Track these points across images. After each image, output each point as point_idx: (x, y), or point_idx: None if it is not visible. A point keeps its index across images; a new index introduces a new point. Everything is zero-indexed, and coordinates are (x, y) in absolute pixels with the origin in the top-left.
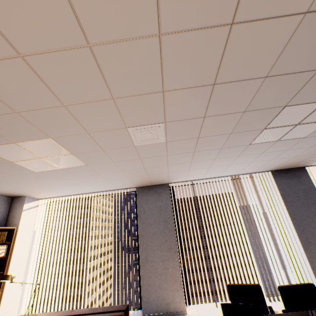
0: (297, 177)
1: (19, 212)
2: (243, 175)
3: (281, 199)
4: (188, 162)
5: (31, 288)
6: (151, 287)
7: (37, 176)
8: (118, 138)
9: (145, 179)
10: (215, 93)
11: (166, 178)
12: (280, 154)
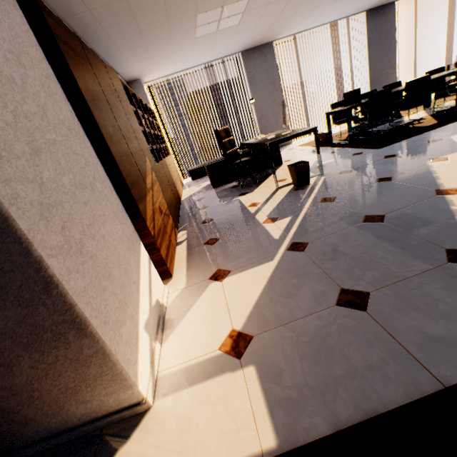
0: (385, 16)
1: (144, 97)
2: (340, 21)
3: (366, 44)
4: (312, 9)
5: (175, 161)
6: None
7: (187, 45)
8: None
9: (260, 38)
10: None
11: (277, 34)
12: None
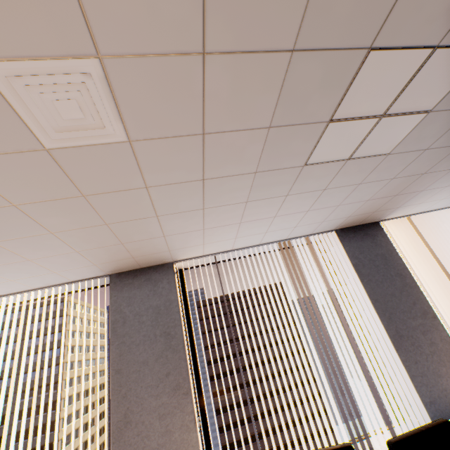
0: (371, 236)
1: None
2: (296, 240)
3: (354, 272)
4: (198, 208)
5: None
6: None
7: None
8: None
9: (122, 254)
10: None
11: (165, 250)
12: (349, 194)
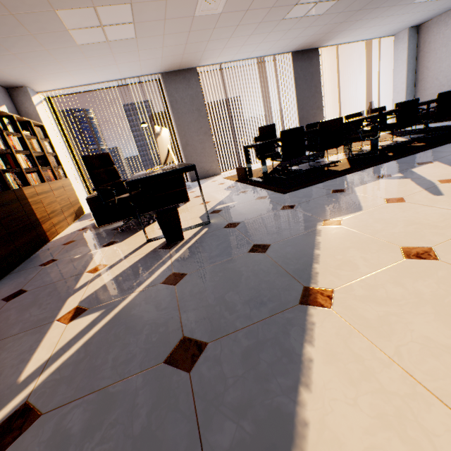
0: (310, 59)
1: (31, 108)
2: (268, 58)
3: (293, 83)
4: (228, 38)
5: (82, 185)
6: (194, 163)
7: (72, 52)
8: (185, 8)
9: (178, 61)
10: None
11: (198, 60)
12: (302, 32)
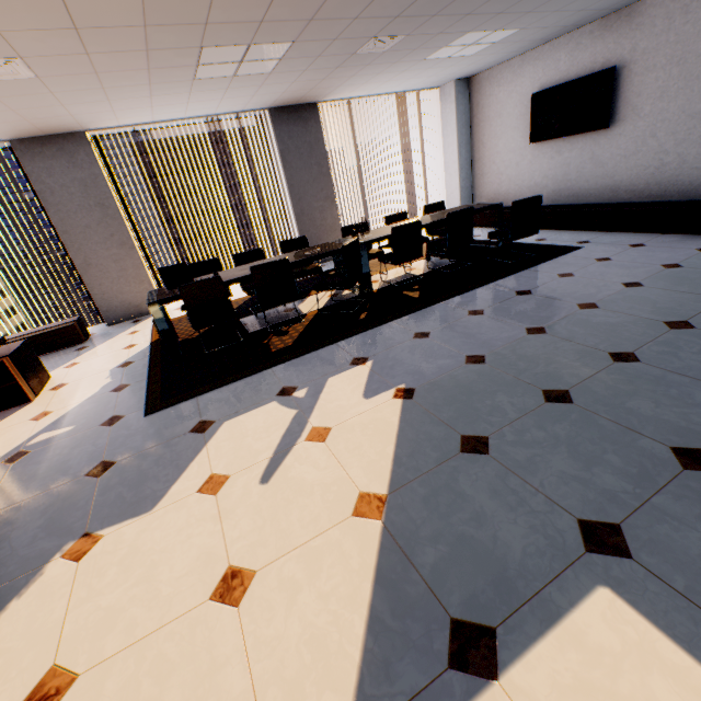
0: (305, 121)
1: None
2: (229, 115)
3: (280, 158)
4: (104, 101)
5: None
6: (108, 295)
7: None
8: None
9: (26, 127)
10: (85, 35)
11: (74, 124)
12: (259, 90)
